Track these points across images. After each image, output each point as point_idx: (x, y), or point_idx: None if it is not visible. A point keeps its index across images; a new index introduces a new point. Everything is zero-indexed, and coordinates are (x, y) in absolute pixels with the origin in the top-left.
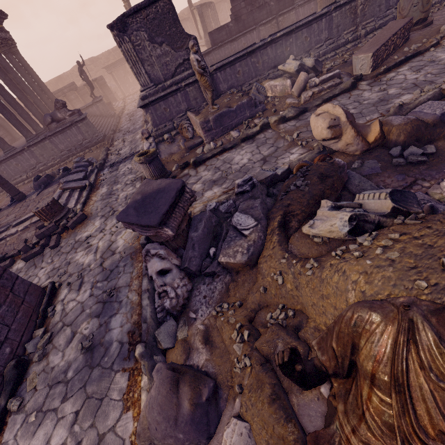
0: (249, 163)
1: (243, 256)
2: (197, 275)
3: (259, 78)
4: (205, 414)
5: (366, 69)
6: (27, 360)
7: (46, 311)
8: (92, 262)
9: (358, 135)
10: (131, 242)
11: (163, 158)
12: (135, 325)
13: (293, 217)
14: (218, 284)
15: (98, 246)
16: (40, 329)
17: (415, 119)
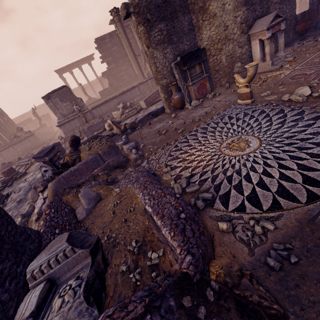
0: None
1: None
2: None
3: (113, 110)
4: None
5: (145, 106)
6: None
7: (4, 200)
8: (26, 184)
9: (117, 128)
10: None
11: (66, 146)
12: None
13: None
14: None
15: (29, 180)
16: (1, 205)
17: (132, 122)
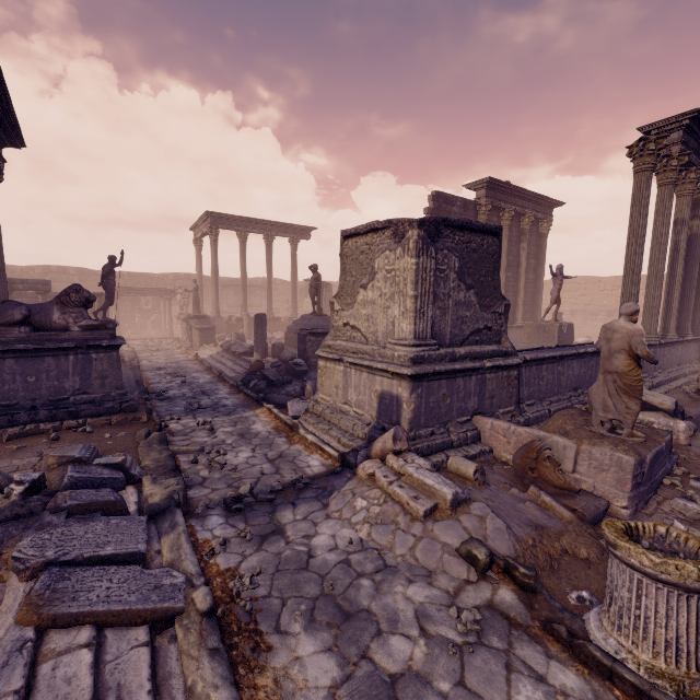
0: None
1: None
2: None
3: (559, 396)
4: None
5: None
6: None
7: None
8: None
9: None
10: None
11: (524, 536)
12: None
13: None
14: None
15: None
16: None
17: None
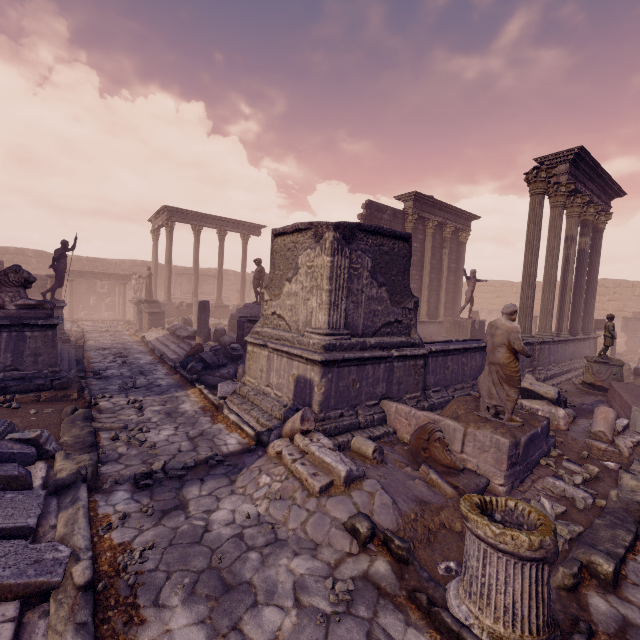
0: None
1: None
2: None
3: (463, 385)
4: None
5: None
6: None
7: None
8: None
9: None
10: None
11: (408, 511)
12: None
13: None
14: None
15: None
16: None
17: None
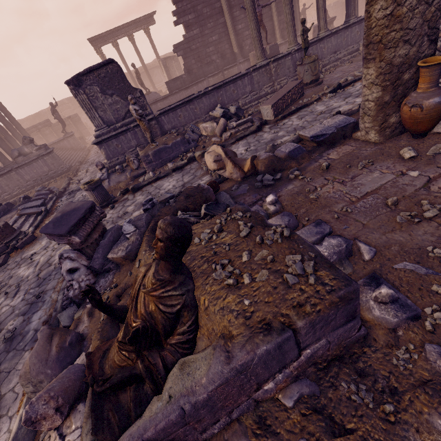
0: (172, 188)
1: (123, 252)
2: (101, 273)
3: (198, 120)
4: (69, 356)
5: (270, 116)
6: None
7: None
8: (31, 274)
9: (236, 166)
10: None
11: (112, 185)
12: (50, 316)
13: None
14: (111, 276)
15: (39, 261)
16: None
17: (271, 155)
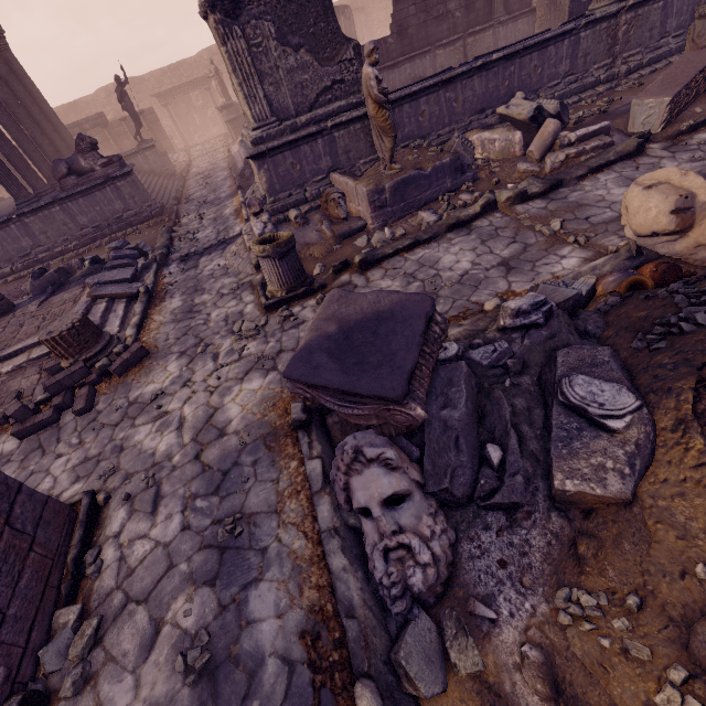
0: (477, 270)
1: (625, 480)
2: (460, 505)
3: (454, 127)
4: None
5: (653, 125)
6: (44, 693)
7: (82, 563)
8: (176, 450)
9: None
10: (258, 411)
11: None
12: (314, 614)
13: (705, 392)
14: (532, 535)
15: (182, 415)
16: (71, 609)
17: None
